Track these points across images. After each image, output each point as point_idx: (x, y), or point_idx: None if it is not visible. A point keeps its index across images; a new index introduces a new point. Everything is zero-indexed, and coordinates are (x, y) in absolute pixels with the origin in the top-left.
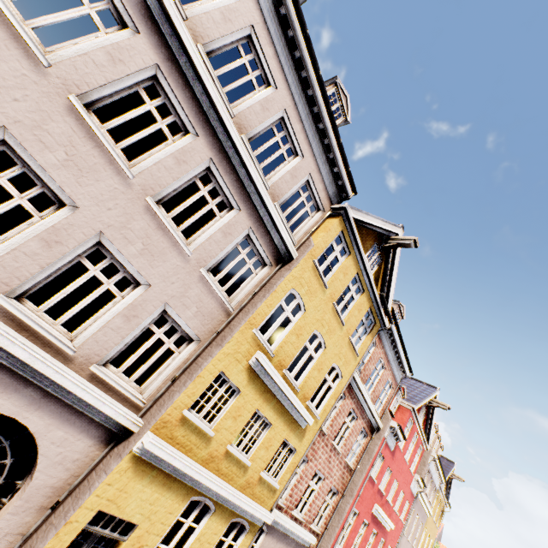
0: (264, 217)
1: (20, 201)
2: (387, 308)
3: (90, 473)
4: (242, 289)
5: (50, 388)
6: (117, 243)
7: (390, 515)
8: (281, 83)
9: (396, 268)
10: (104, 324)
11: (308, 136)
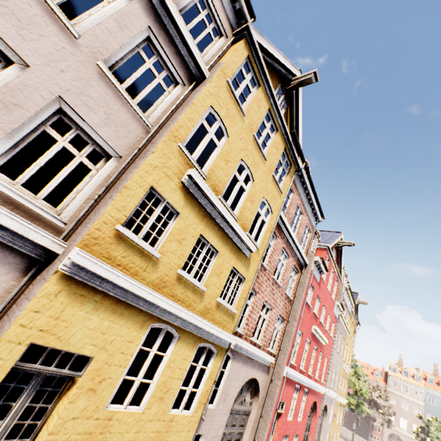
0: (163, 17)
1: None
2: (300, 147)
3: (9, 309)
4: (157, 107)
5: None
6: None
7: (324, 333)
8: None
9: (300, 112)
10: None
11: None
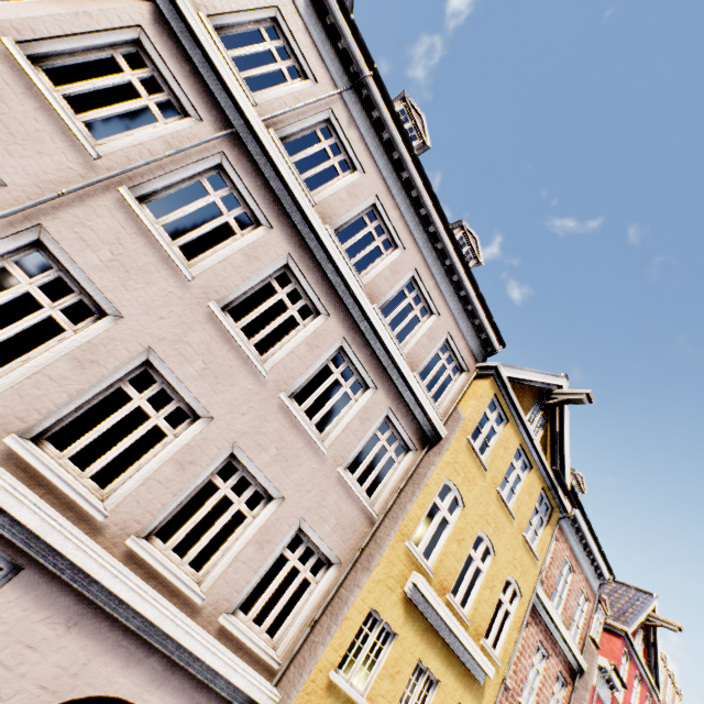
0: (403, 393)
1: (156, 421)
2: (566, 487)
3: None
4: (385, 486)
5: (175, 654)
6: (250, 452)
7: None
8: (408, 243)
9: (566, 430)
10: (234, 557)
11: (442, 291)
